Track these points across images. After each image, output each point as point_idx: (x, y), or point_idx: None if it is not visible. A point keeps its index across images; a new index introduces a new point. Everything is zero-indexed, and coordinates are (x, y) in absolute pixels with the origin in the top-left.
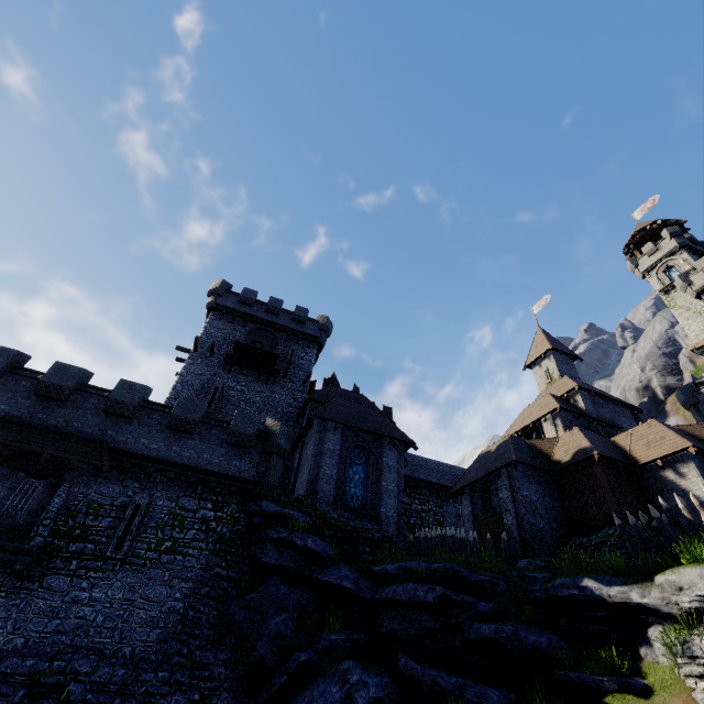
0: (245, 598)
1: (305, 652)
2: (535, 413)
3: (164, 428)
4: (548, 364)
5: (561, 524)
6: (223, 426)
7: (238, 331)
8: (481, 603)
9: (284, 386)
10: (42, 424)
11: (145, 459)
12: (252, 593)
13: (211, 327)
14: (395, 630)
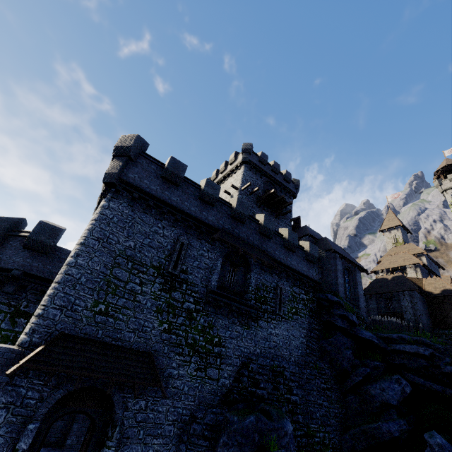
0: (329, 340)
1: (368, 368)
2: (400, 261)
3: (282, 246)
4: (396, 233)
5: (430, 321)
6: (303, 249)
7: (259, 180)
8: (446, 358)
9: (282, 221)
10: (238, 235)
11: (279, 263)
12: (330, 338)
13: (246, 175)
14: (405, 364)
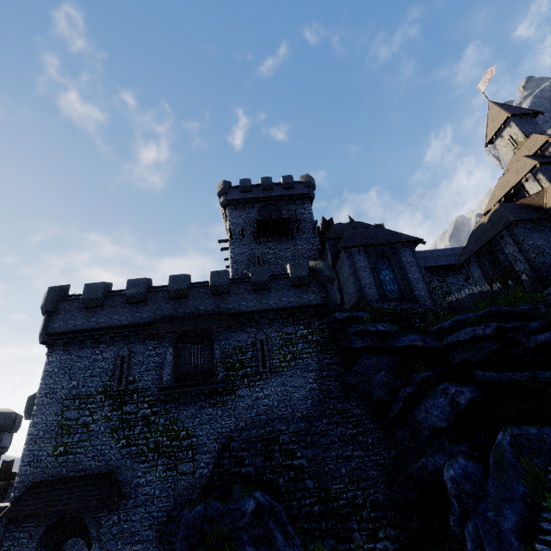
0: (352, 371)
1: (408, 388)
2: (512, 178)
3: (250, 292)
4: (510, 132)
5: None
6: (285, 277)
7: (251, 213)
8: (530, 323)
9: (300, 239)
10: (184, 314)
11: (250, 313)
12: (354, 367)
13: (232, 218)
14: (467, 359)
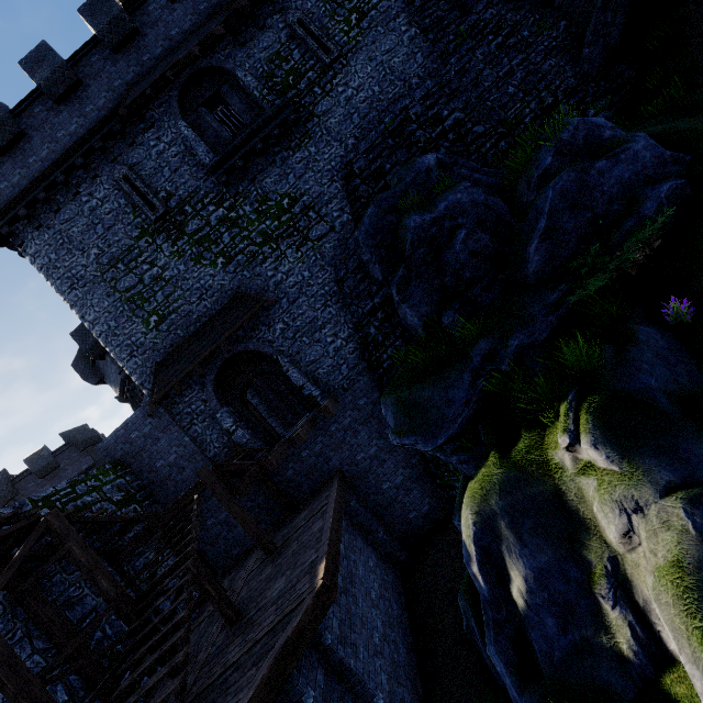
0: None
1: None
2: None
3: None
4: None
5: None
6: None
7: None
8: None
9: None
10: (156, 60)
11: None
12: None
13: None
14: None
